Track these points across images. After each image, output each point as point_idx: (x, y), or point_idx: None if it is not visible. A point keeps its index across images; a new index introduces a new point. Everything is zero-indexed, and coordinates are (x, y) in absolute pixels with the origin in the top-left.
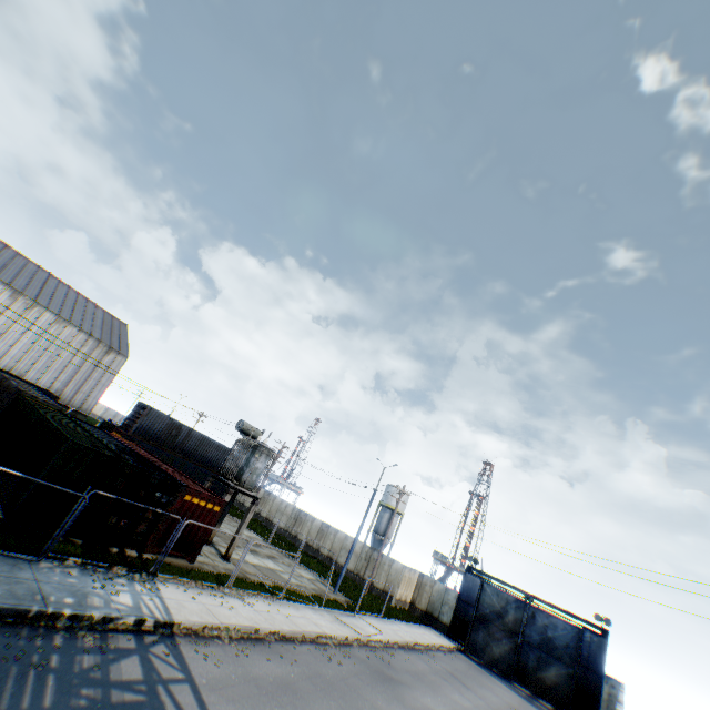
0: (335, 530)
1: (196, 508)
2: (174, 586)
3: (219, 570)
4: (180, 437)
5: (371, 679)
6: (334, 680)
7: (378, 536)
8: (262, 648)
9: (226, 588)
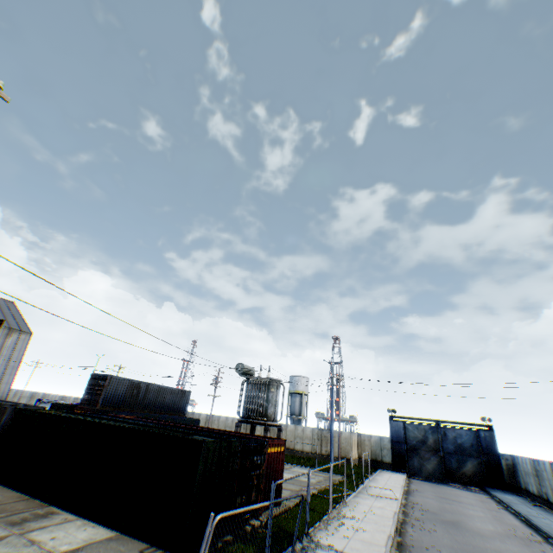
0: (284, 426)
1: (273, 456)
2: (321, 534)
3: (294, 500)
4: (140, 394)
5: (456, 530)
6: (461, 546)
7: (297, 417)
8: (415, 550)
9: (330, 513)
